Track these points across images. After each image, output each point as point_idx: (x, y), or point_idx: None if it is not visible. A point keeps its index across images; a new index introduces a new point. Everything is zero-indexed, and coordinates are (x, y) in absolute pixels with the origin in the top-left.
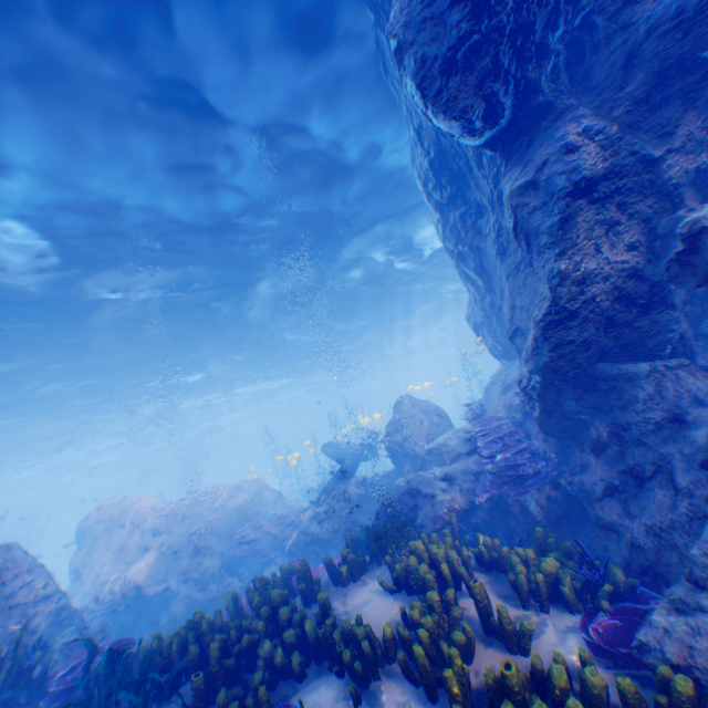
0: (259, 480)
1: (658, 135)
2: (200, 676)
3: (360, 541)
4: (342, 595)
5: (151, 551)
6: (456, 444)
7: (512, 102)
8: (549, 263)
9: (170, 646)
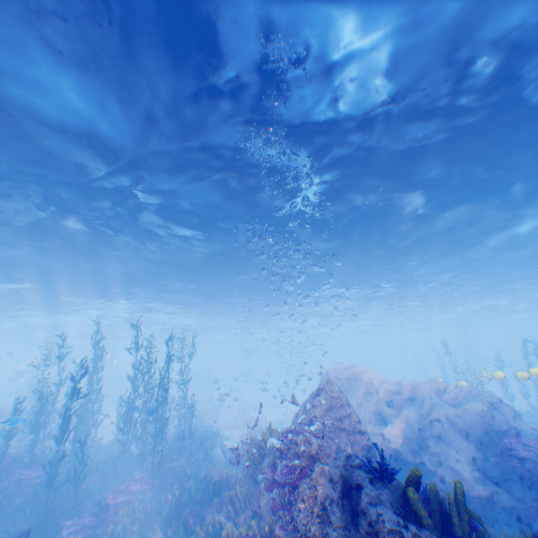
0: (486, 390)
1: None
2: None
3: None
4: None
5: (397, 420)
6: None
7: None
8: None
9: None
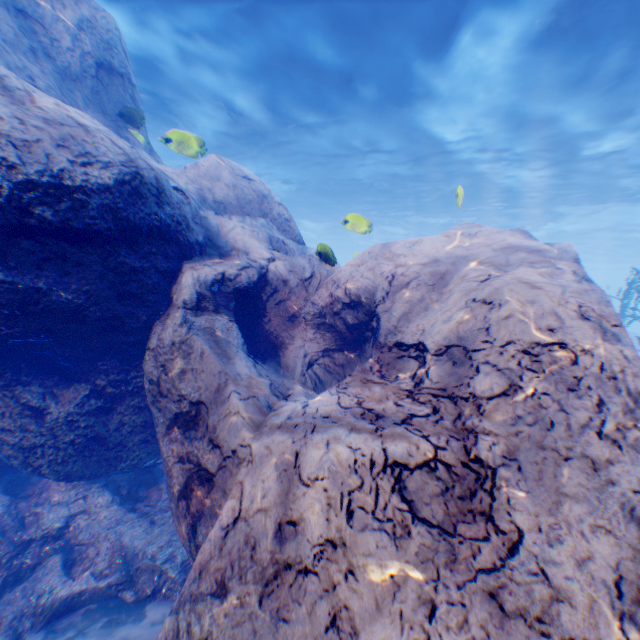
0: None
1: None
2: None
3: None
4: None
5: None
6: None
7: None
8: None
9: None
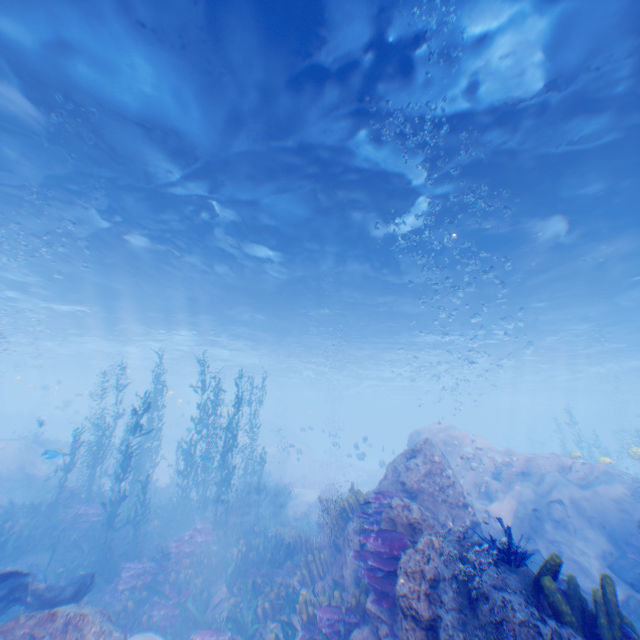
0: (626, 472)
1: None
2: None
3: None
4: None
5: (506, 497)
6: None
7: None
8: None
9: None
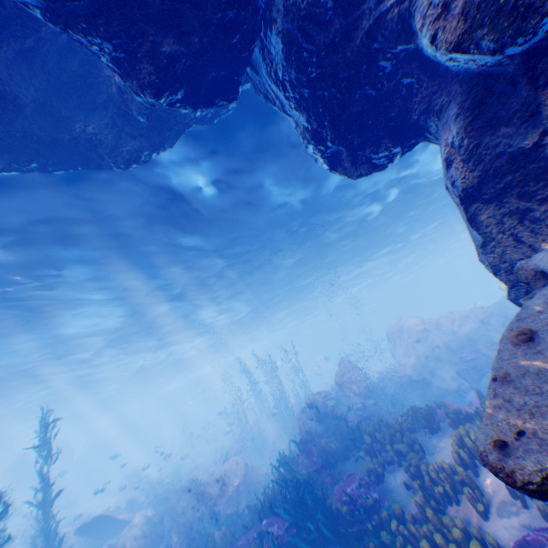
0: (481, 308)
1: (527, 116)
2: (363, 447)
3: None
4: (446, 434)
5: (411, 356)
6: None
7: (390, 138)
8: (478, 256)
9: (364, 429)
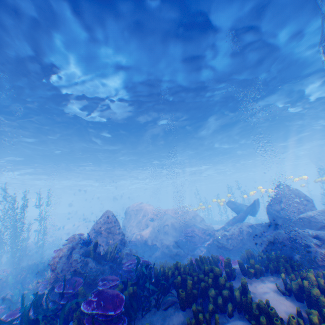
0: (193, 210)
1: None
2: (183, 293)
3: (252, 256)
4: (247, 282)
5: (149, 227)
6: (323, 219)
7: None
8: None
9: (168, 272)
